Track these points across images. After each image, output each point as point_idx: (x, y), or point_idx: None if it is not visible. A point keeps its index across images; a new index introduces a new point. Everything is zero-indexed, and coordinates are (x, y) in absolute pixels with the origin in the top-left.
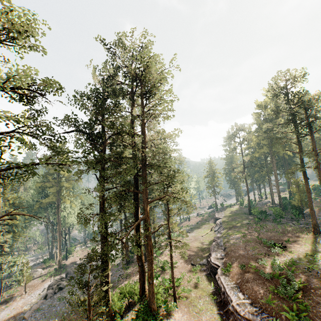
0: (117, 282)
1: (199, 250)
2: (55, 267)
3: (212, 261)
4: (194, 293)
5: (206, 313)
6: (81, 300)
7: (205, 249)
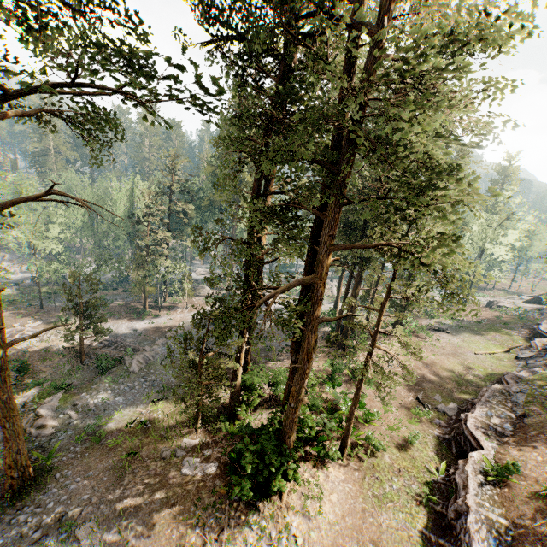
0: (277, 354)
1: (451, 378)
2: (225, 293)
3: (470, 425)
4: (391, 458)
5: (396, 513)
6: (193, 363)
7: (467, 384)
